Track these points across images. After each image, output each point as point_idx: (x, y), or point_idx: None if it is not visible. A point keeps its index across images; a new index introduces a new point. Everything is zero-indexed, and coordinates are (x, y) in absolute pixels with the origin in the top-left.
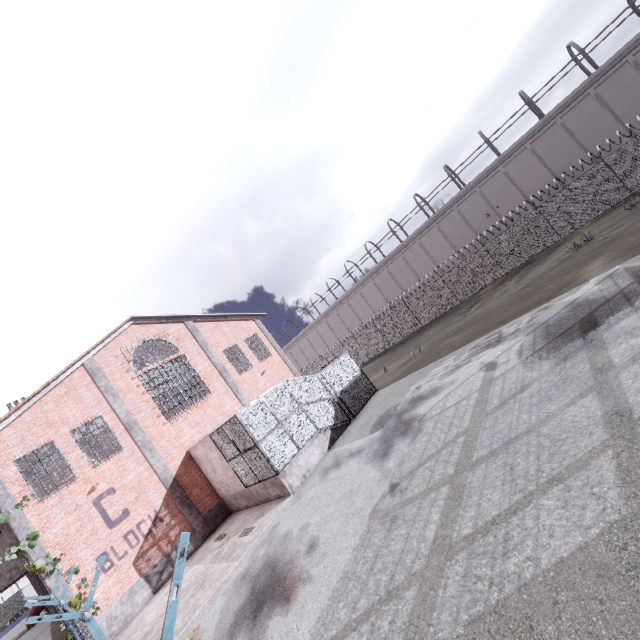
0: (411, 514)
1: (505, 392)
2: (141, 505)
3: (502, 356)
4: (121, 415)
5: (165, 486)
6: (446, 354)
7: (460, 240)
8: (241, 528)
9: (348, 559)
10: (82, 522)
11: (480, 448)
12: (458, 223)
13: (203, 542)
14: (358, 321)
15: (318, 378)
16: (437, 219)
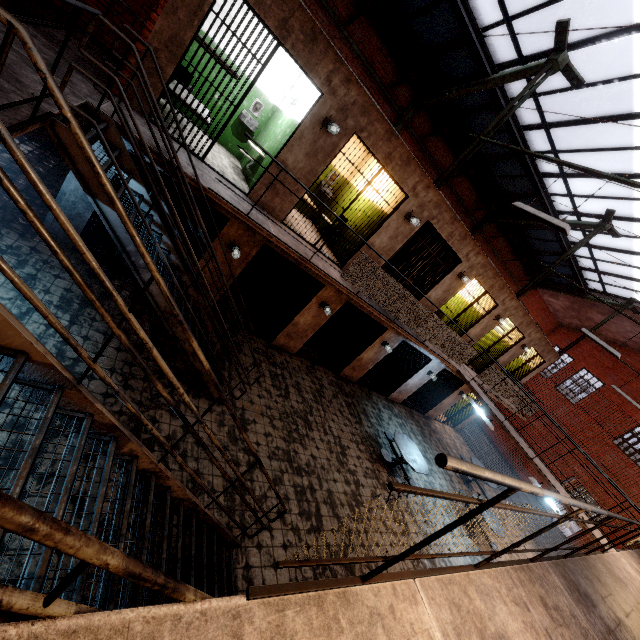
0: None
1: None
2: None
3: None
4: None
5: None
6: None
7: None
8: None
9: None
10: None
11: None
12: None
13: None
14: None
15: None
16: None
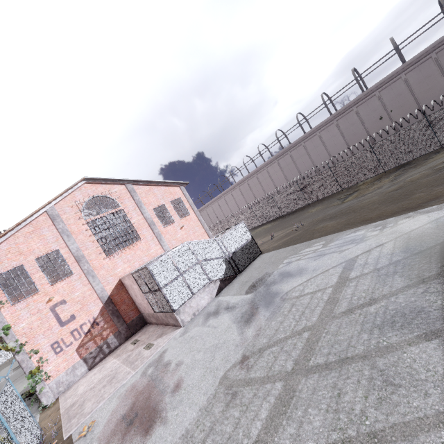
0: (247, 398)
1: (354, 299)
2: (84, 313)
3: (361, 257)
4: (73, 250)
5: (102, 302)
6: (318, 237)
7: (353, 137)
8: (147, 341)
9: (193, 418)
10: (42, 321)
11: (318, 354)
12: (354, 122)
13: (125, 340)
14: (262, 191)
15: (216, 241)
16: (337, 117)
